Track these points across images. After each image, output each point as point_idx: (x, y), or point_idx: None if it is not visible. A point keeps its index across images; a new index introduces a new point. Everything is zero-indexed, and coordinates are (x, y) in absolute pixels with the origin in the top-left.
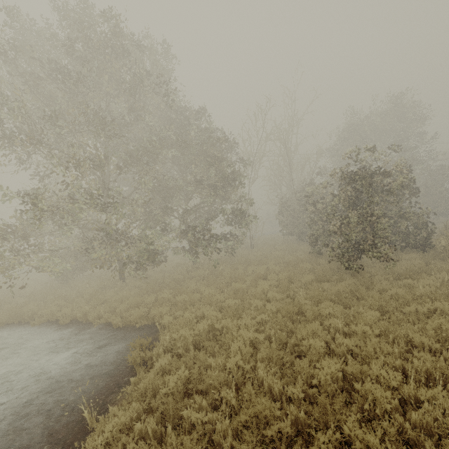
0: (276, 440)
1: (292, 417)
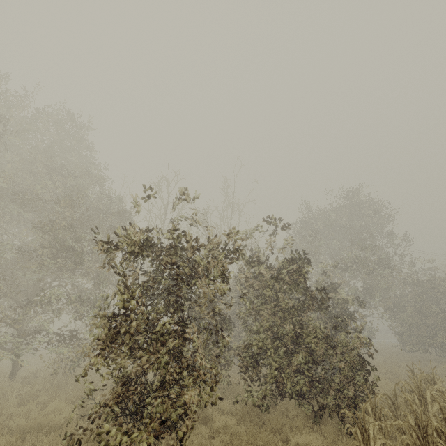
0: None
1: None
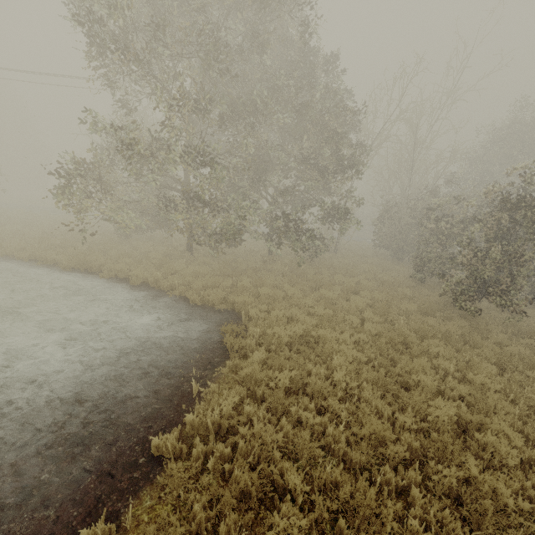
0: (390, 459)
1: (405, 443)
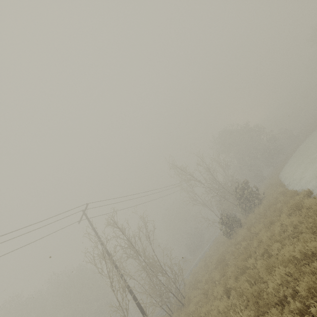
0: None
1: None
